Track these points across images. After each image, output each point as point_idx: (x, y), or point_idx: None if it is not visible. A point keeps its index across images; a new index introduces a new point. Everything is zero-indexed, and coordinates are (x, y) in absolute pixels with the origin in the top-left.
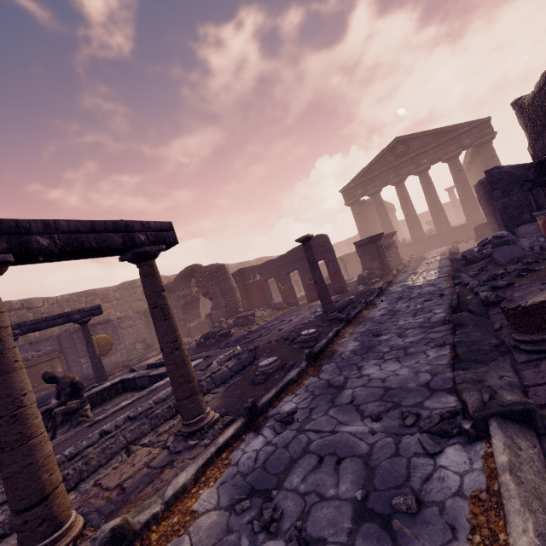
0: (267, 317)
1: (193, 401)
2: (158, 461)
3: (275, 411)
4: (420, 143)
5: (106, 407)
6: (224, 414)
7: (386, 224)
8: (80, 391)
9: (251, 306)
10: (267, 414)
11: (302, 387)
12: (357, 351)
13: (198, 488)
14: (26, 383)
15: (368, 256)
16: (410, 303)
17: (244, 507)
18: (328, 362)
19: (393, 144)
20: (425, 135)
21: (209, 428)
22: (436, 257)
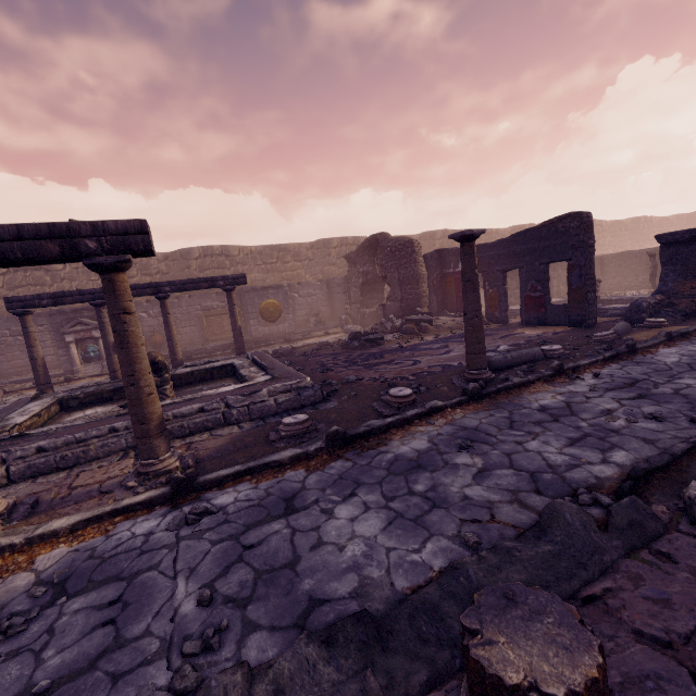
0: (447, 330)
1: (145, 443)
2: (111, 482)
3: (213, 496)
4: None
5: (205, 387)
6: (187, 466)
7: None
8: (161, 371)
9: (443, 306)
10: (204, 493)
11: (275, 479)
12: (401, 461)
13: (67, 539)
14: None
15: (681, 267)
16: (622, 406)
17: (35, 593)
18: (350, 457)
19: None
20: None
21: (156, 476)
22: None
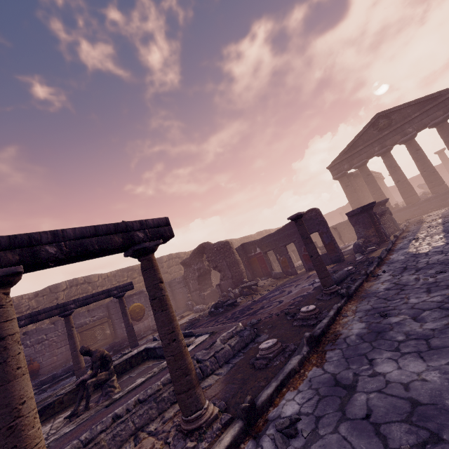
0: (268, 287)
1: (190, 395)
2: None
3: (276, 413)
4: (402, 115)
5: (132, 374)
6: (224, 408)
7: (376, 192)
8: (108, 363)
9: (254, 276)
10: (267, 415)
11: (305, 381)
12: (365, 335)
13: None
14: (27, 390)
15: (362, 224)
16: (419, 275)
17: None
18: (331, 348)
19: (375, 120)
20: (406, 106)
21: (207, 427)
22: (437, 219)
